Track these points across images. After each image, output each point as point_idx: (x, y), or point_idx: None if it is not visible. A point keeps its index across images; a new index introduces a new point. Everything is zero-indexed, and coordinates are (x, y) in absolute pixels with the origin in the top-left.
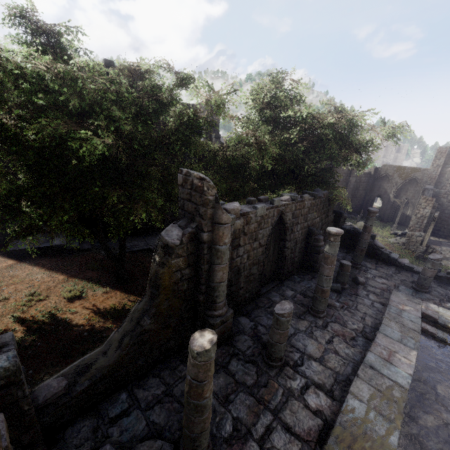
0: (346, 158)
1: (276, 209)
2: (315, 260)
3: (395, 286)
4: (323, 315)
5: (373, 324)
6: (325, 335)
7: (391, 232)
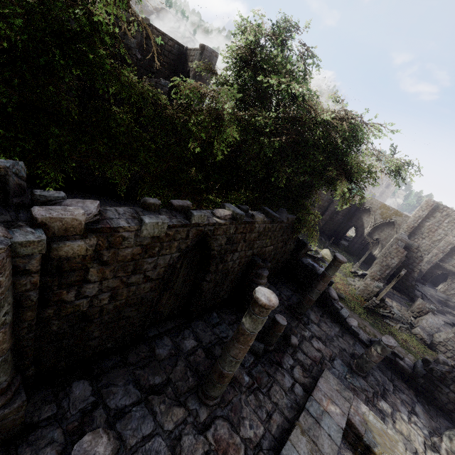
0: (332, 181)
1: (195, 229)
2: (248, 299)
3: (331, 358)
4: (214, 402)
5: (278, 431)
6: (198, 447)
7: (352, 270)
